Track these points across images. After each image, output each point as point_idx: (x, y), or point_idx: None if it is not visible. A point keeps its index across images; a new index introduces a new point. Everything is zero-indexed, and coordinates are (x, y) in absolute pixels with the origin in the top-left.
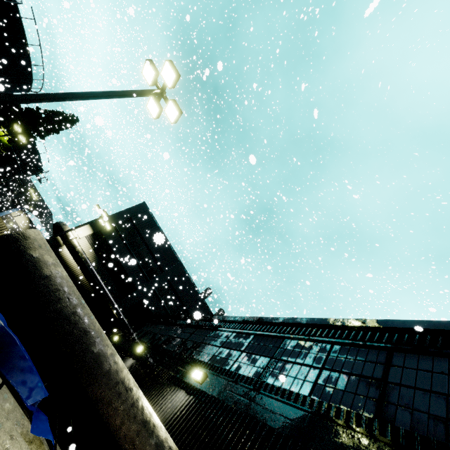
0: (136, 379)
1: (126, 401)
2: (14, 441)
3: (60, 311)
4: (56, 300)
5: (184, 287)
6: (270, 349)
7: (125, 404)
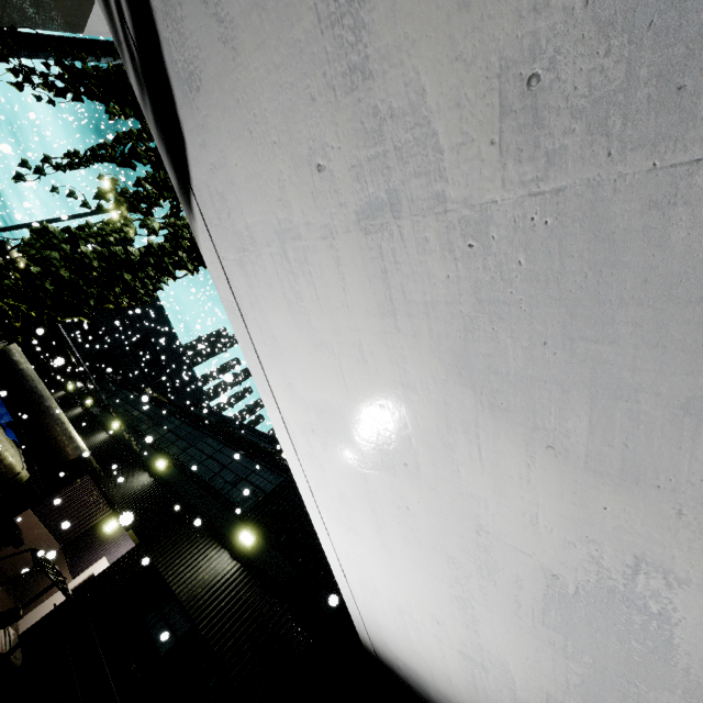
0: (80, 422)
1: (62, 427)
2: (0, 436)
3: (29, 386)
4: (27, 381)
5: (167, 344)
6: (162, 419)
7: (61, 428)
